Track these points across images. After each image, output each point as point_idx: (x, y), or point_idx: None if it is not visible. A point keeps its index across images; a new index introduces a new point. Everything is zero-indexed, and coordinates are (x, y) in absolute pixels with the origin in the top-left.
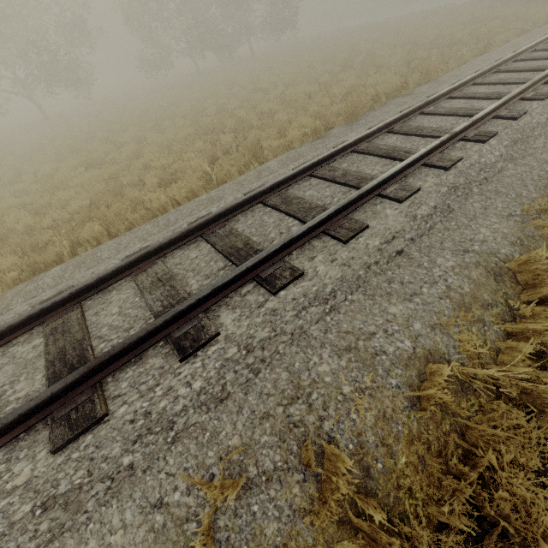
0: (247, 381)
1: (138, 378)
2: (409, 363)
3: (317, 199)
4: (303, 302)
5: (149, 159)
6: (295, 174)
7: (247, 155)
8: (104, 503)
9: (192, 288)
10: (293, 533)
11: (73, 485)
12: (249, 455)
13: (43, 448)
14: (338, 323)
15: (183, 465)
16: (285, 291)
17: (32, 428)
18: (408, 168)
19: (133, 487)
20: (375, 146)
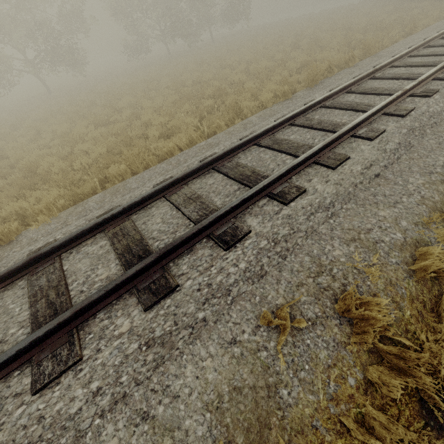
0: (279, 263)
1: (194, 262)
2: (403, 248)
3: (301, 141)
4: (311, 210)
5: (148, 118)
6: (280, 123)
7: (231, 113)
8: (190, 342)
9: (217, 203)
10: (339, 357)
11: (165, 330)
12: (294, 309)
13: (134, 308)
14: (340, 223)
15: (244, 317)
16: (294, 202)
17: (120, 297)
18: (372, 116)
19: (209, 332)
20: (339, 102)
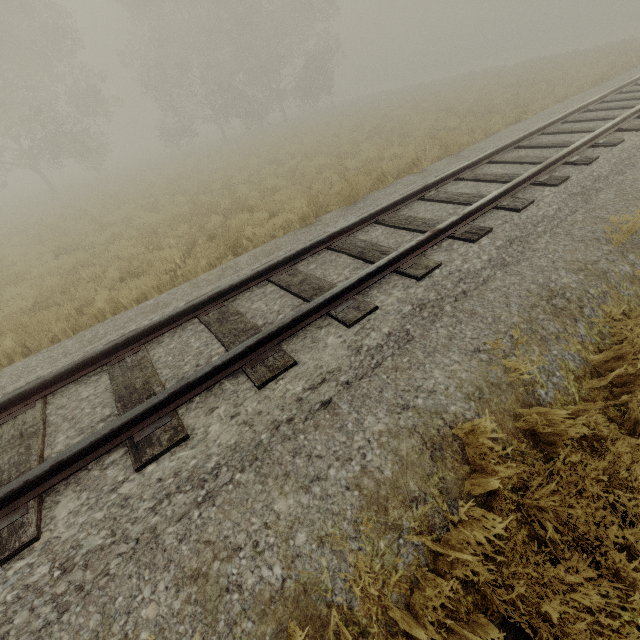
0: (43, 627)
1: None
2: (269, 609)
3: (260, 316)
4: (169, 486)
5: (122, 246)
6: (245, 280)
7: (222, 246)
8: None
9: (53, 449)
10: None
11: None
12: None
13: None
14: (204, 523)
15: None
16: (154, 466)
17: None
18: (373, 276)
19: None
20: (352, 243)
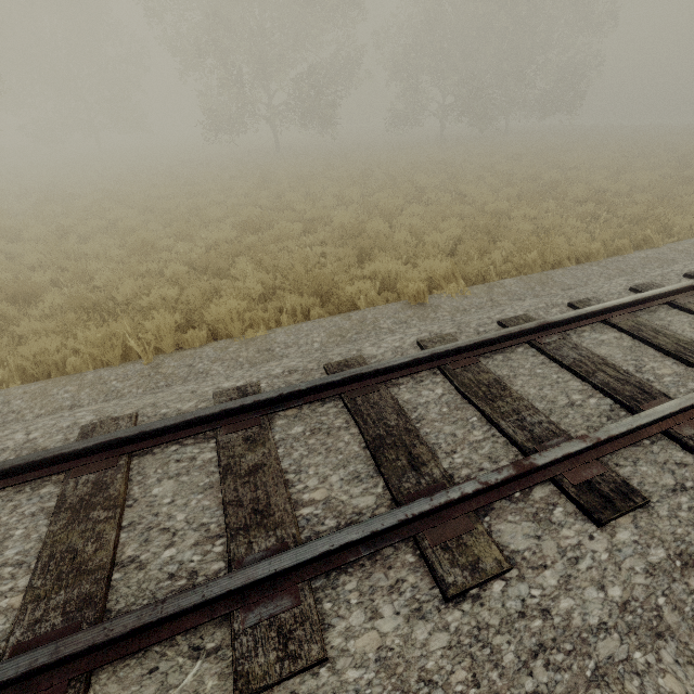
0: None
1: None
2: None
3: None
4: None
5: (495, 208)
6: None
7: (657, 227)
8: None
9: None
10: None
11: None
12: None
13: None
14: None
15: None
16: None
17: None
18: None
19: None
20: None
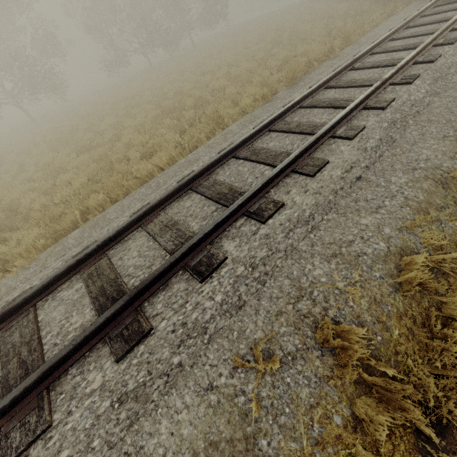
0: (257, 290)
1: (169, 299)
2: (387, 259)
3: (280, 148)
4: (289, 226)
5: (129, 139)
6: (258, 130)
7: (211, 123)
8: (166, 393)
9: (194, 228)
10: (322, 394)
11: (138, 382)
12: (273, 342)
13: (107, 360)
14: (321, 237)
15: (222, 357)
16: (272, 219)
17: (93, 347)
18: (352, 112)
19: (185, 379)
20: (318, 100)
